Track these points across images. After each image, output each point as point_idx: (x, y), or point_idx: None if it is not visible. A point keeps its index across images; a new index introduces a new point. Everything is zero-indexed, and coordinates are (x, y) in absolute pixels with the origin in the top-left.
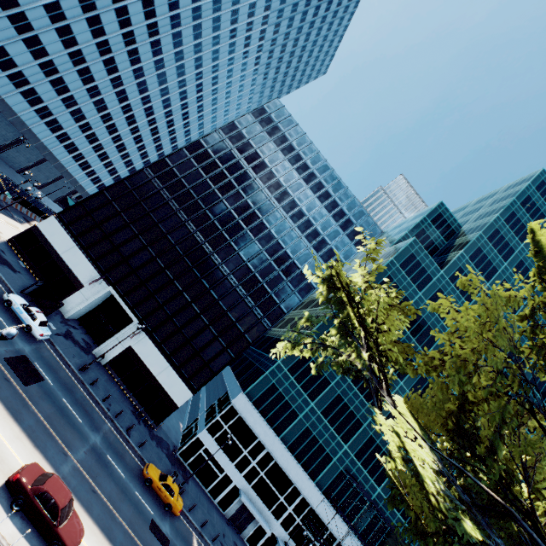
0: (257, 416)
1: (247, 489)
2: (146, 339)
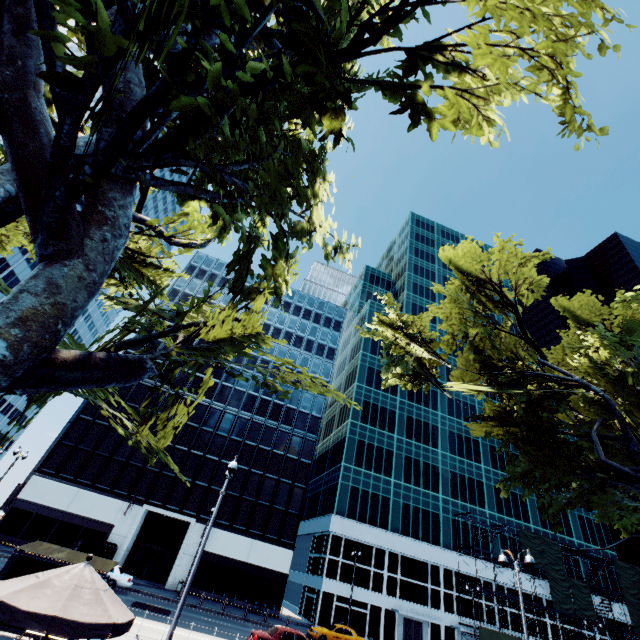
0: (359, 526)
1: (397, 603)
2: (214, 532)
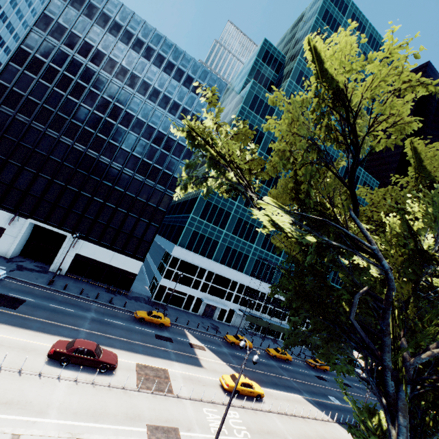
0: (192, 255)
1: (206, 296)
2: (86, 244)
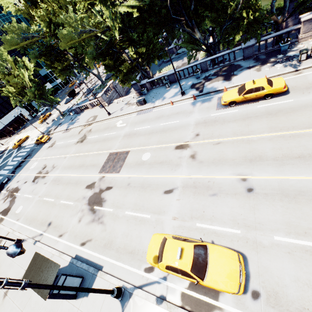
0: None
1: None
2: None
